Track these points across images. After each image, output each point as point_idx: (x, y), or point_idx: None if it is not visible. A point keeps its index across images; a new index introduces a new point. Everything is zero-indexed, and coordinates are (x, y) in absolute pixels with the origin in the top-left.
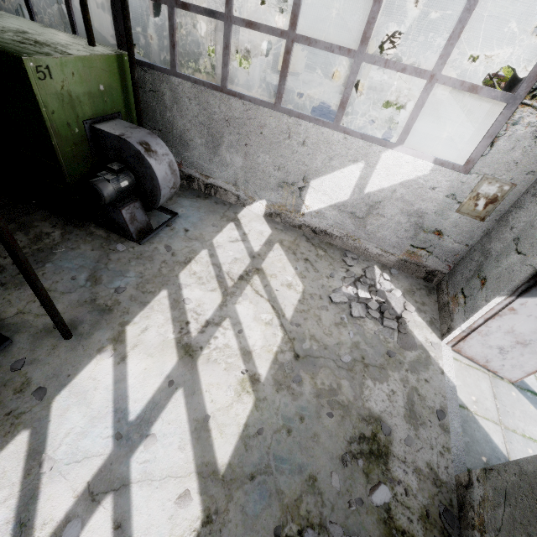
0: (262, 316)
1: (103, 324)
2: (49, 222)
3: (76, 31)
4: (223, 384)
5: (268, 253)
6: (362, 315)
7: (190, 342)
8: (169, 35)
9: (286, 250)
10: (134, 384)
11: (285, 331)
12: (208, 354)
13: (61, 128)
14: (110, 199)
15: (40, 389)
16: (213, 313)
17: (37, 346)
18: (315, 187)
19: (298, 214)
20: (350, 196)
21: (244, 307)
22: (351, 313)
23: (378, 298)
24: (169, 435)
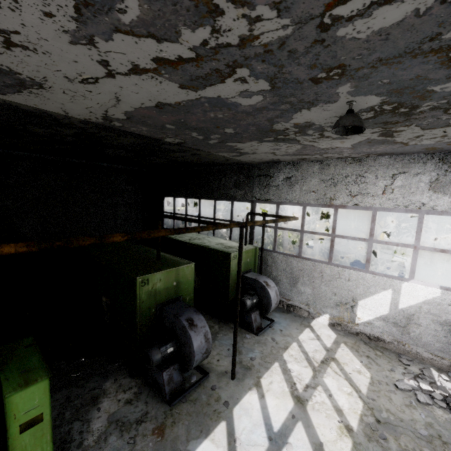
0: (343, 388)
1: (248, 375)
2: (212, 321)
3: (231, 239)
4: (327, 426)
5: (337, 349)
6: (428, 402)
7: (299, 395)
8: (274, 238)
9: (350, 348)
10: (272, 412)
11: (364, 402)
12: (312, 404)
13: (233, 276)
14: (248, 308)
15: (226, 401)
16: (309, 380)
17: (220, 380)
18: (362, 305)
19: (353, 324)
20: (389, 311)
21: (329, 380)
22: (418, 398)
23: (440, 391)
24: (299, 447)
